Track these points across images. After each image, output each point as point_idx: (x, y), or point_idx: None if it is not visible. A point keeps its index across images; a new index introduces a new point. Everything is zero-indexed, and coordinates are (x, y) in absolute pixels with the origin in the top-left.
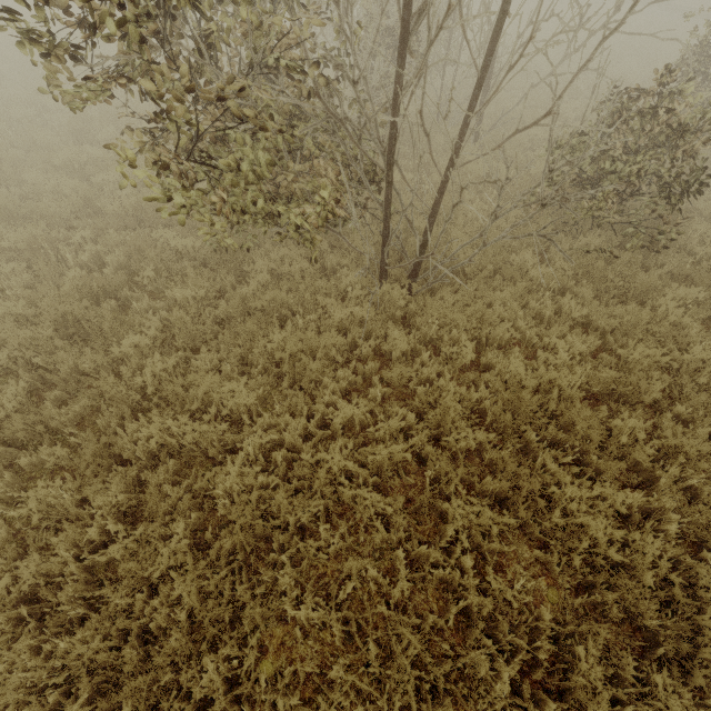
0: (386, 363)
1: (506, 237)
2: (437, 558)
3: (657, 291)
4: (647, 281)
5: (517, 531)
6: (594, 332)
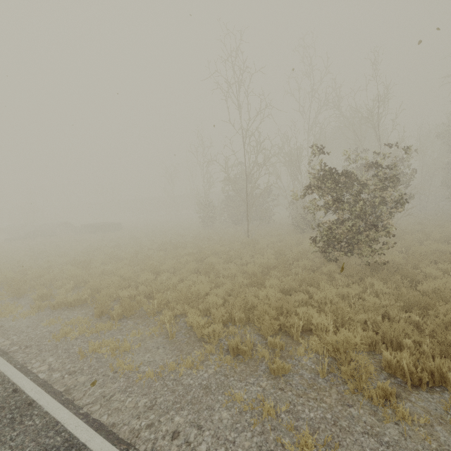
0: None
1: None
2: None
3: None
4: None
5: None
6: None
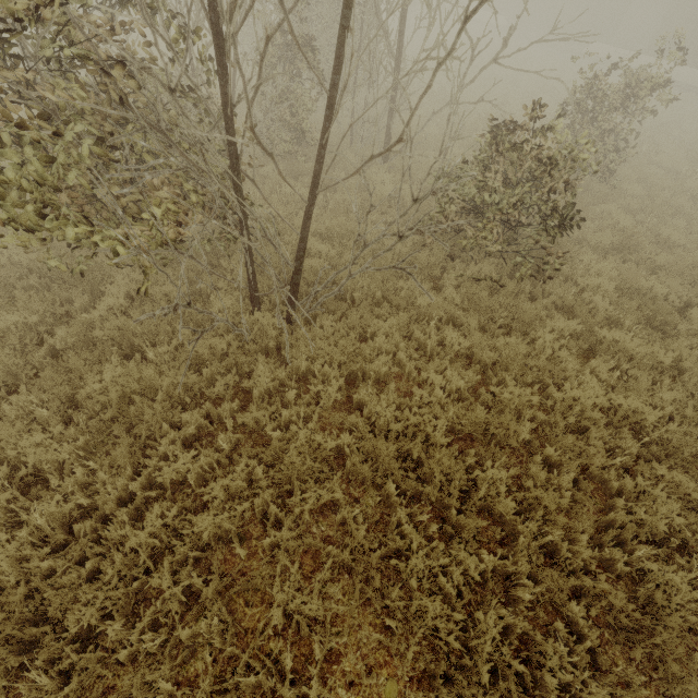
0: (251, 401)
1: (369, 268)
2: (249, 660)
3: (539, 322)
4: (529, 312)
5: (362, 608)
6: (476, 365)
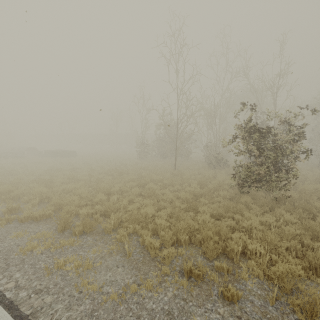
0: None
1: None
2: None
3: None
4: None
5: None
6: None
